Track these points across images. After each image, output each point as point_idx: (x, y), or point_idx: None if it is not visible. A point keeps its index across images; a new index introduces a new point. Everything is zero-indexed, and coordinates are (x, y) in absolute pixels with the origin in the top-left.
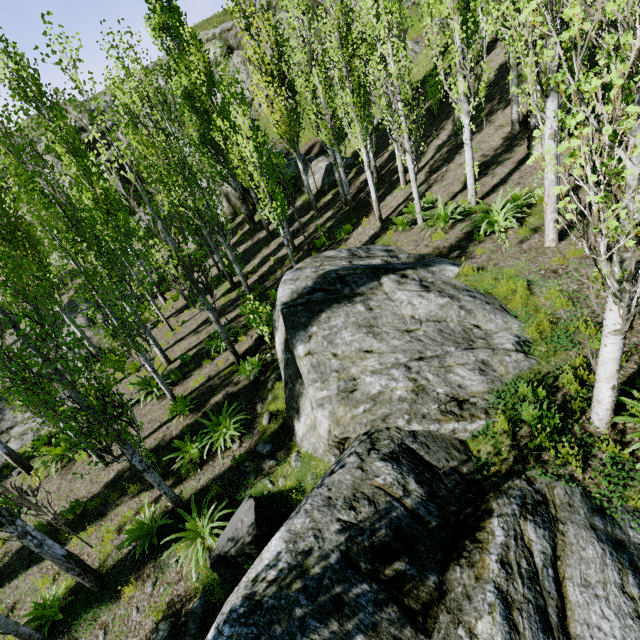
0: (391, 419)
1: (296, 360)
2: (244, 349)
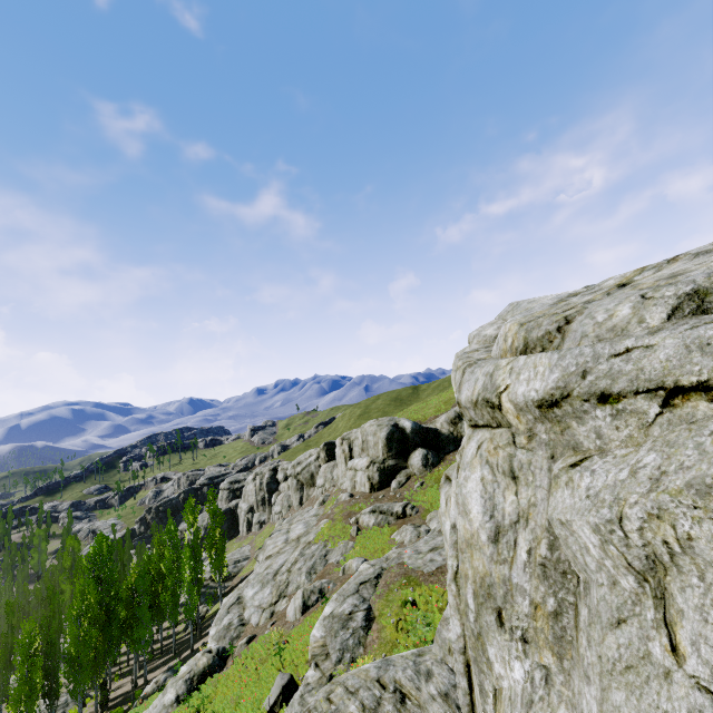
0: None
1: None
2: None
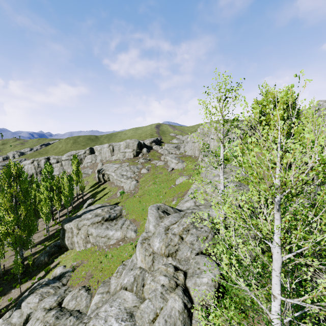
0: None
1: None
2: None
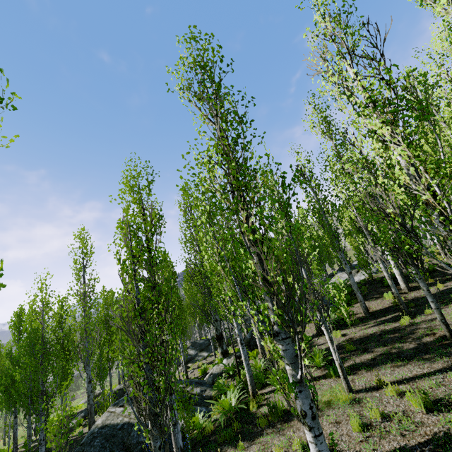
0: None
1: None
2: None
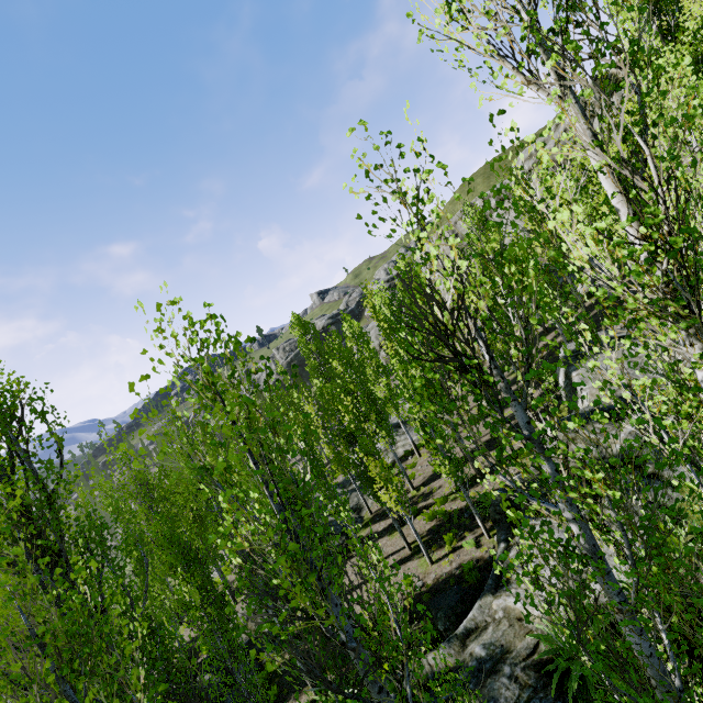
0: (618, 392)
1: (571, 379)
2: (535, 396)
